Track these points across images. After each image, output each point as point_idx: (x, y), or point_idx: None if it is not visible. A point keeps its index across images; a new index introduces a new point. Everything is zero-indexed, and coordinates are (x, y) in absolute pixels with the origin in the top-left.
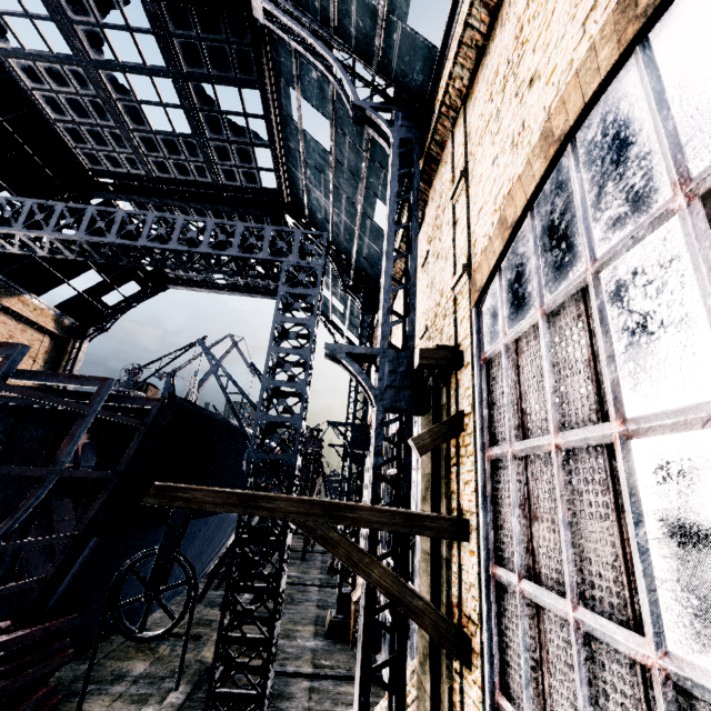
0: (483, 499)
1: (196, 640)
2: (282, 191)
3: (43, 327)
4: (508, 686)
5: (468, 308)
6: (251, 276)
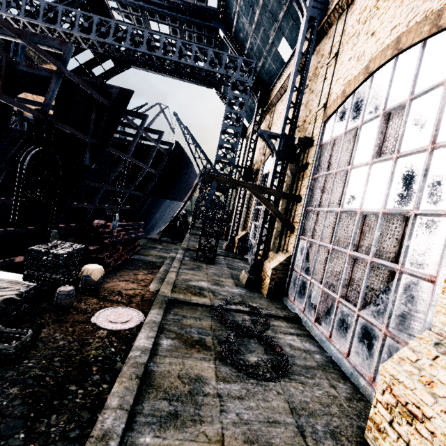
0: (309, 190)
1: (174, 244)
2: (220, 11)
3: None
4: (304, 234)
5: (321, 123)
6: (211, 81)
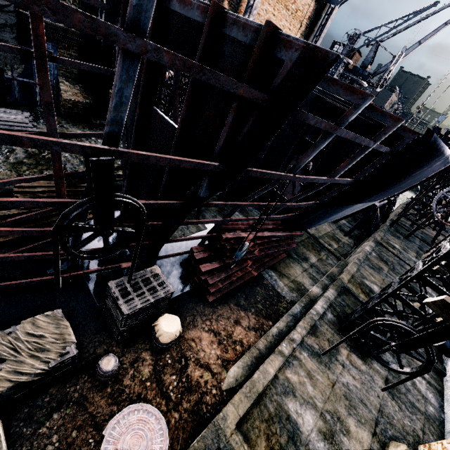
0: None
1: (337, 259)
2: None
3: None
4: None
5: None
6: None
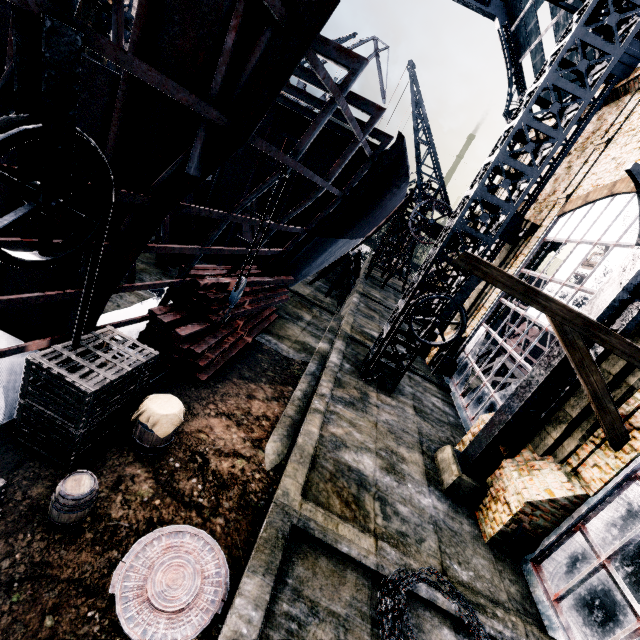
0: None
1: (331, 314)
2: None
3: None
4: None
5: None
6: None
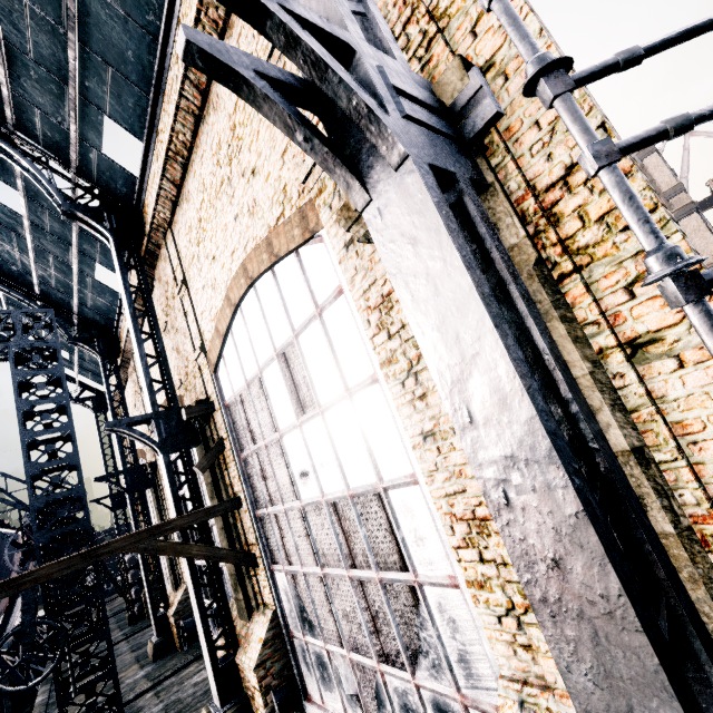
0: (245, 481)
1: None
2: None
3: None
4: (275, 559)
5: (210, 375)
6: None
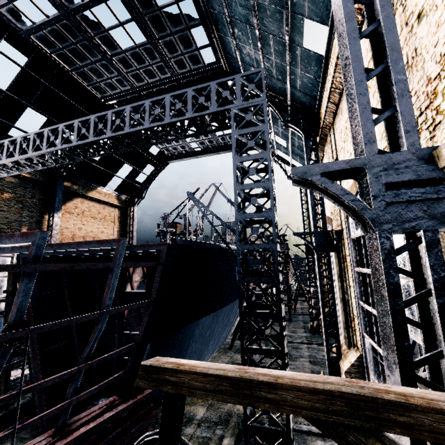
0: None
1: None
2: (220, 61)
3: (112, 203)
4: None
5: None
6: (209, 131)
